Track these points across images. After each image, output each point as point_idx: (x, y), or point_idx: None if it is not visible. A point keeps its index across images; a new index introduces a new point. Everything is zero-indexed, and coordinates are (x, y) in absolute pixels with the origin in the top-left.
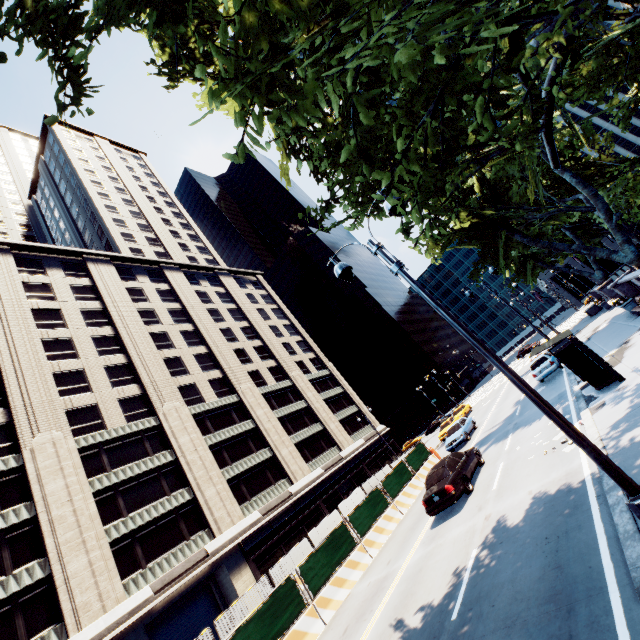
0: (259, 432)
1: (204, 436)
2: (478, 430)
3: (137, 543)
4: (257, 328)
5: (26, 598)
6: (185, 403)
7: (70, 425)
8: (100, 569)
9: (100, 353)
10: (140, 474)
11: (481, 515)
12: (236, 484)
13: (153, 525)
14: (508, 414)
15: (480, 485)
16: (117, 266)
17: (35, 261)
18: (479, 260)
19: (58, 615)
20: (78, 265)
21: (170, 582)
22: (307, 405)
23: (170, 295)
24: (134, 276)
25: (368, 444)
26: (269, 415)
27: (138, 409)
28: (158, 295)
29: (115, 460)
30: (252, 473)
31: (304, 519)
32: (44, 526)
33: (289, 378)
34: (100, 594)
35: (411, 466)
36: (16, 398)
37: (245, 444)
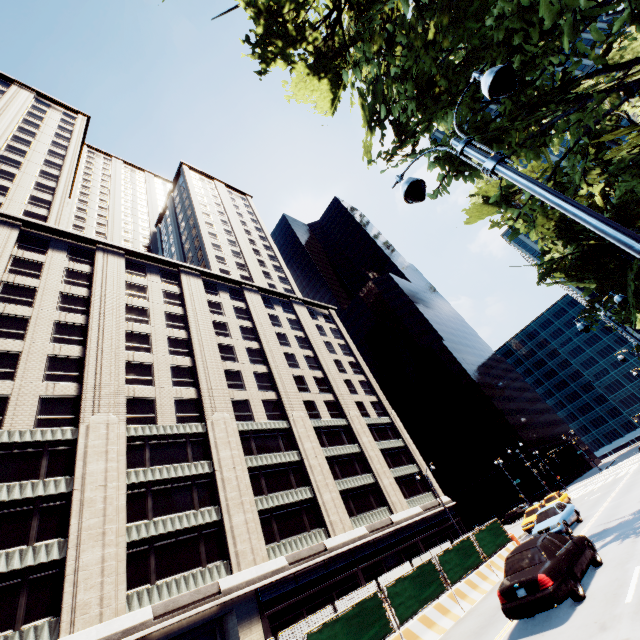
0: (303, 467)
1: (246, 456)
2: (584, 523)
3: (153, 553)
4: (321, 359)
5: (36, 576)
6: (235, 417)
7: (127, 412)
8: (110, 569)
9: (170, 352)
10: (175, 478)
11: (607, 638)
12: (267, 518)
13: (173, 538)
14: (636, 507)
15: (598, 592)
16: (205, 281)
17: (141, 266)
18: (596, 298)
19: (58, 607)
20: (173, 275)
21: (173, 610)
22: (360, 451)
23: (244, 313)
24: (217, 291)
25: (426, 515)
26: (317, 451)
27: (190, 412)
28: (234, 311)
29: (156, 457)
30: (287, 511)
31: (336, 585)
32: (74, 505)
33: (345, 417)
34: (102, 598)
35: (481, 548)
36: (90, 376)
37: (286, 476)
